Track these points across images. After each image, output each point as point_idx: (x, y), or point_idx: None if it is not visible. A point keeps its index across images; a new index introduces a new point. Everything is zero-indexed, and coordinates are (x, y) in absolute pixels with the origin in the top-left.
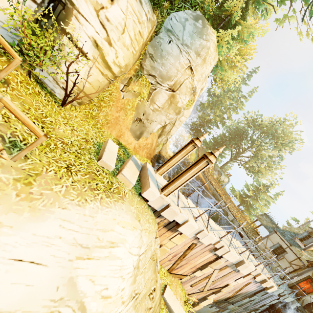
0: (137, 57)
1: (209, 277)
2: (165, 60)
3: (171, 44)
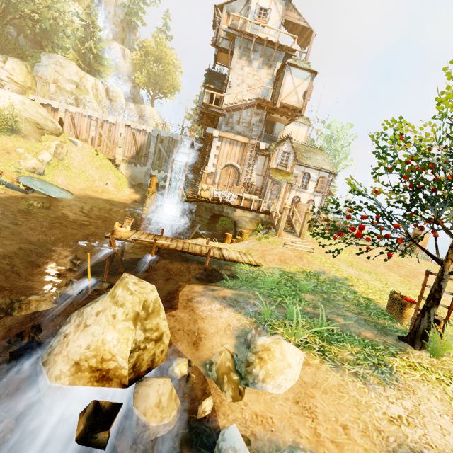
0: (31, 79)
1: (101, 135)
2: (43, 74)
3: (41, 68)
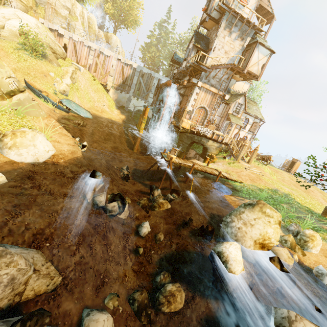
0: None
1: (97, 63)
2: None
3: None
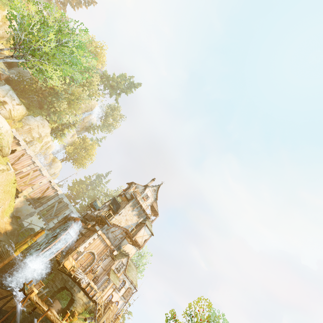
0: (20, 117)
1: (29, 174)
2: (29, 121)
3: (32, 119)
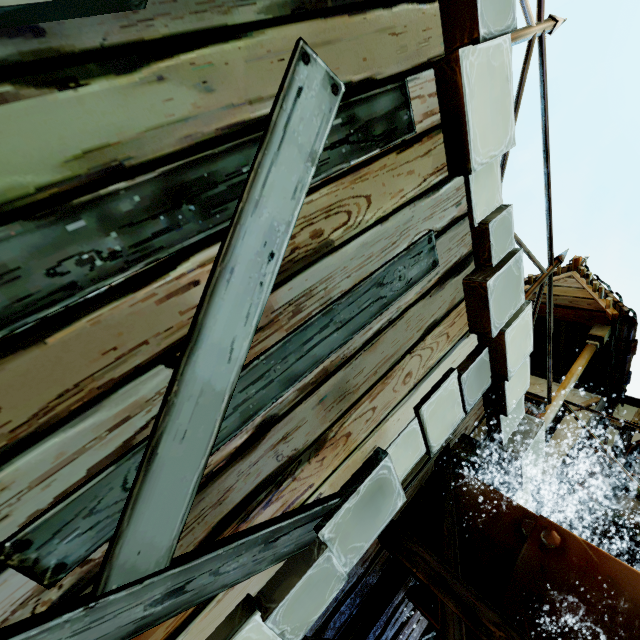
0: None
1: None
2: None
3: None
